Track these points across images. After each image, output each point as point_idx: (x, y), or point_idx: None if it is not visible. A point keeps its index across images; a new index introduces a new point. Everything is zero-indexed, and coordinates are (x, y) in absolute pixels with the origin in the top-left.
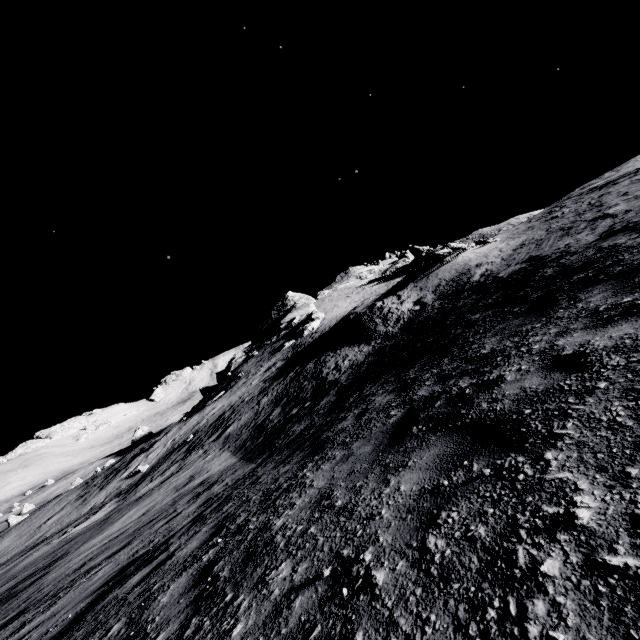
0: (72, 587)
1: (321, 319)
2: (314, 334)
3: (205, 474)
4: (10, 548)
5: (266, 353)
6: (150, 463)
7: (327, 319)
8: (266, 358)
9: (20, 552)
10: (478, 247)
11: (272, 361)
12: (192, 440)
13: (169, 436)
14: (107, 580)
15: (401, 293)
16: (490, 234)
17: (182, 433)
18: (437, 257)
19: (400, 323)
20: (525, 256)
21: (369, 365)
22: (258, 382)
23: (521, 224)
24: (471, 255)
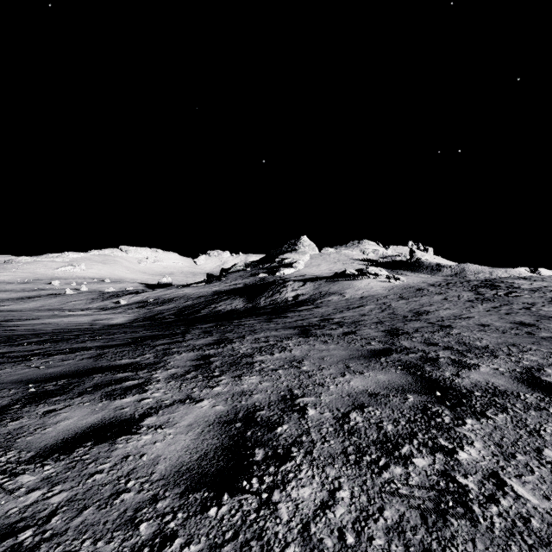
0: (3, 327)
1: (297, 269)
2: (278, 278)
3: (108, 321)
4: (51, 304)
5: (250, 273)
6: (129, 302)
7: (299, 272)
8: (244, 276)
9: (50, 309)
10: (383, 280)
11: (242, 281)
12: (149, 302)
13: (152, 293)
14: (4, 330)
15: (308, 284)
16: (466, 273)
17: (155, 295)
18: (359, 272)
19: (270, 302)
20: (332, 304)
21: (209, 315)
22: (214, 290)
23: (438, 280)
24: (362, 284)
